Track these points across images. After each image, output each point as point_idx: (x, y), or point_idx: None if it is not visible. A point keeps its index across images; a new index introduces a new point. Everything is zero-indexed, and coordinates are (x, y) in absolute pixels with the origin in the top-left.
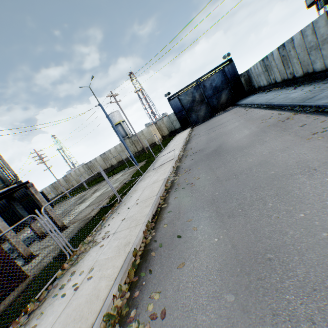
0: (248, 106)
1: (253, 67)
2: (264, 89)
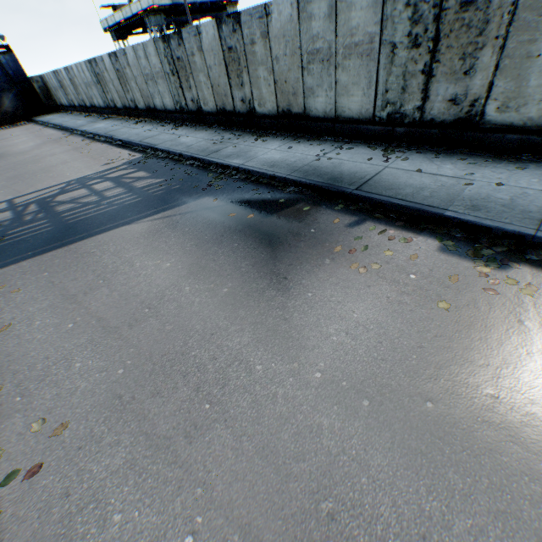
0: (45, 125)
1: (48, 76)
2: (69, 110)
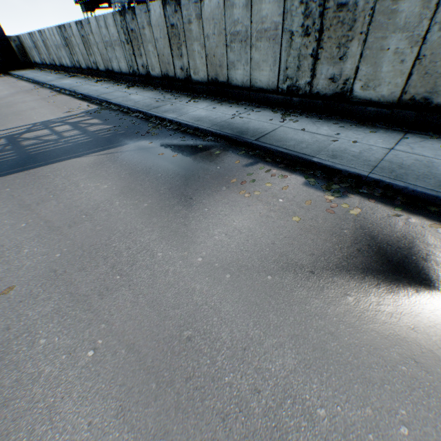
0: (20, 78)
1: (24, 37)
2: (41, 67)
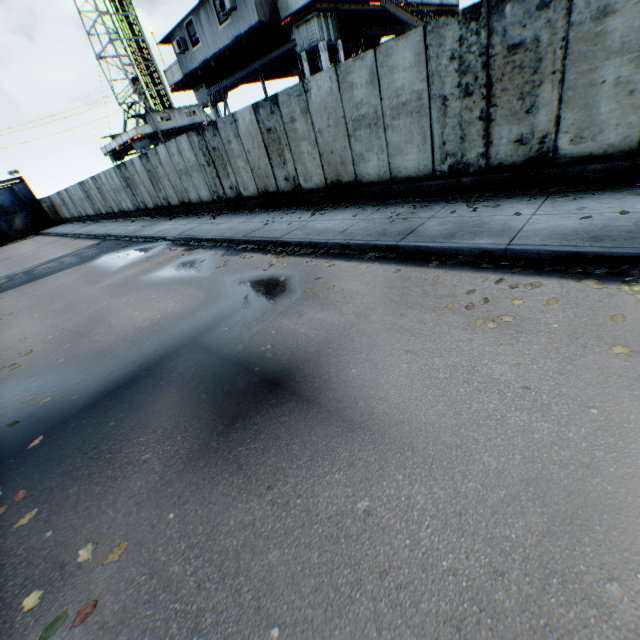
0: (49, 235)
1: (54, 196)
2: (72, 221)
